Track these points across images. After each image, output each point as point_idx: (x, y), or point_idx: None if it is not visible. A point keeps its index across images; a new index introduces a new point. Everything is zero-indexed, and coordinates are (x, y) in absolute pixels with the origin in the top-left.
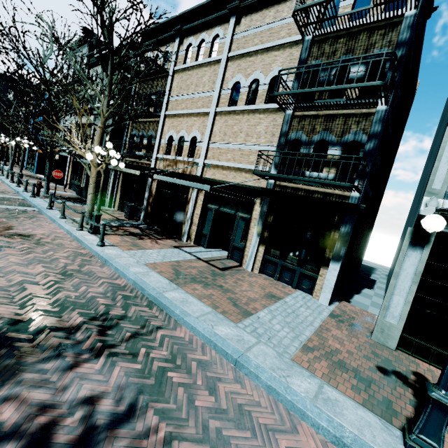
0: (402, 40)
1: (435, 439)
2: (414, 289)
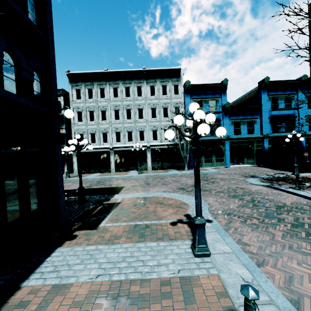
0: (63, 115)
1: (67, 175)
2: (77, 163)
